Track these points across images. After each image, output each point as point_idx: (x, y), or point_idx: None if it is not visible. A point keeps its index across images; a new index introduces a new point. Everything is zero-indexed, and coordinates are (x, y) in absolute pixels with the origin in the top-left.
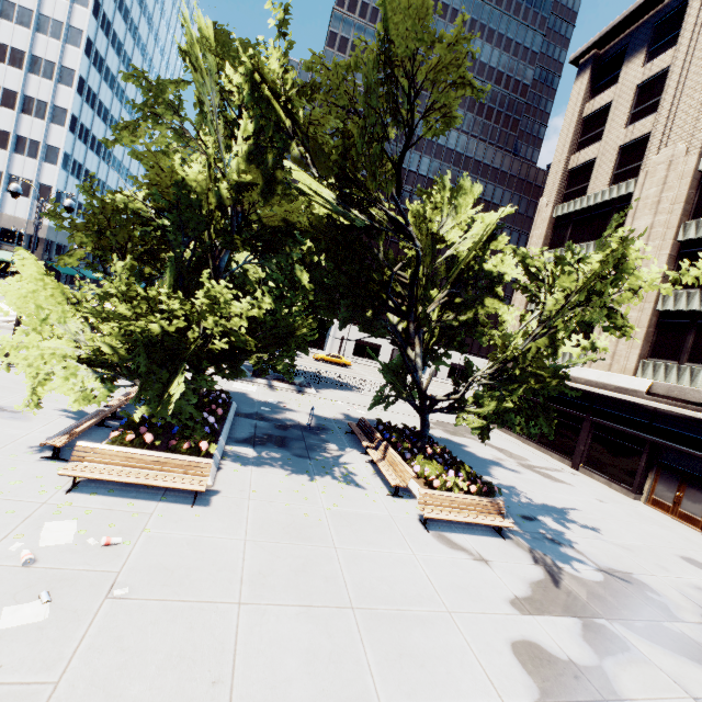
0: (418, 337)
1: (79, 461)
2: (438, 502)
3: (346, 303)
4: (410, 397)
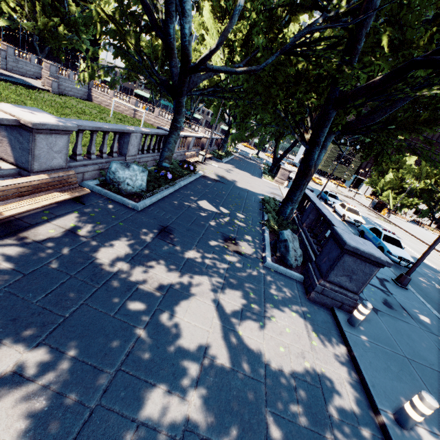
0: (437, 207)
1: (396, 215)
2: (434, 232)
3: (424, 199)
4: (428, 217)
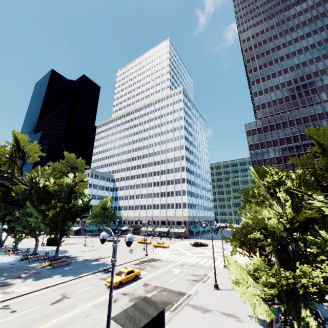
0: None
1: None
2: None
3: None
4: None
